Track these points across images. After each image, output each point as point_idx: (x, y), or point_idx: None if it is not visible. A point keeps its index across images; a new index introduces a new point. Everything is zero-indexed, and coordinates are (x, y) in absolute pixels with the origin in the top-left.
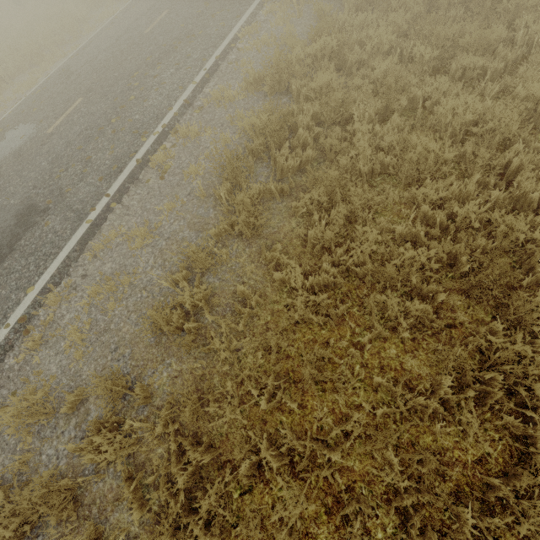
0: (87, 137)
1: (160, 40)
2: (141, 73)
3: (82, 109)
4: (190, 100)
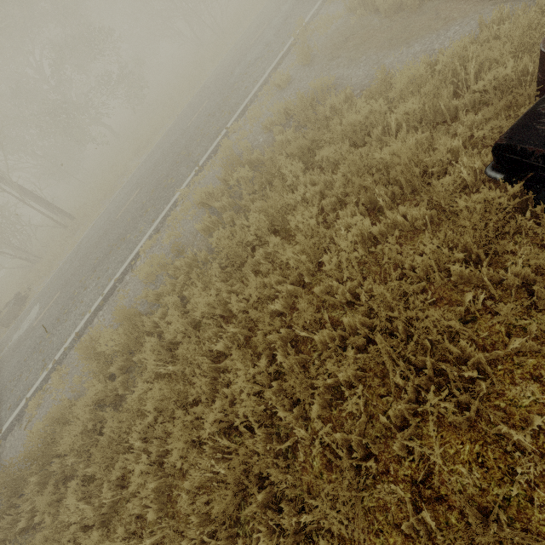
0: (34, 347)
1: (113, 236)
2: (85, 279)
3: (52, 307)
4: (81, 332)
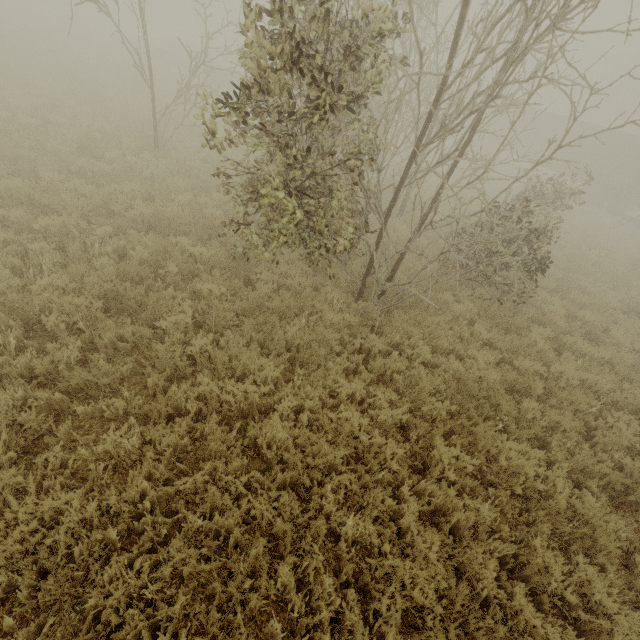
0: None
1: None
2: None
3: None
4: None
